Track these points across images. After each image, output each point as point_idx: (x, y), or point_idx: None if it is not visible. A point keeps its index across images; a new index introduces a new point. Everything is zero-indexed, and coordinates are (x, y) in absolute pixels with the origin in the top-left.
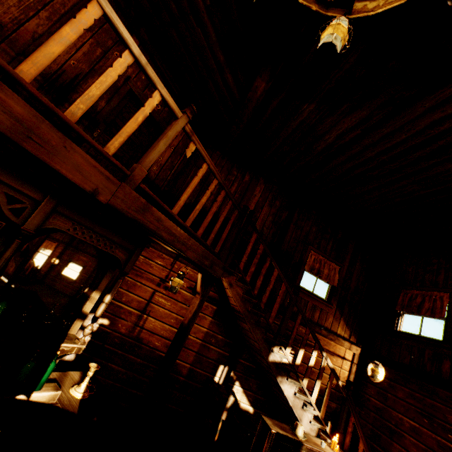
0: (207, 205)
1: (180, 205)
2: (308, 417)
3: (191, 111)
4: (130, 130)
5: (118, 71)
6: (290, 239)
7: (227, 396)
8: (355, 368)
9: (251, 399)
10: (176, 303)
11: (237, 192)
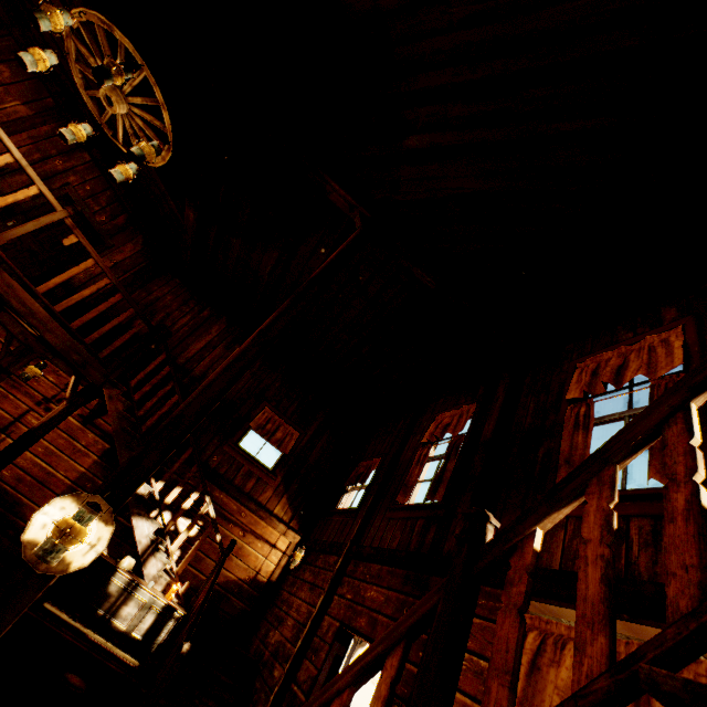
0: (142, 330)
1: (49, 286)
2: (158, 567)
3: (75, 209)
4: None
5: None
6: (242, 389)
7: None
8: (286, 561)
9: None
10: (55, 430)
11: (188, 325)
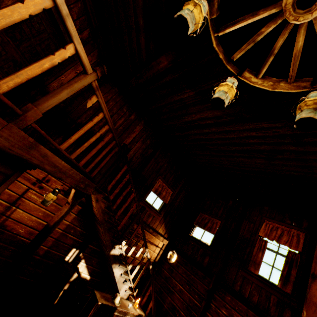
0: (95, 128)
1: (70, 142)
2: (125, 287)
3: (102, 71)
4: (31, 73)
5: (30, 10)
6: (149, 168)
7: (73, 273)
8: (162, 252)
9: (90, 271)
10: None
11: (122, 125)
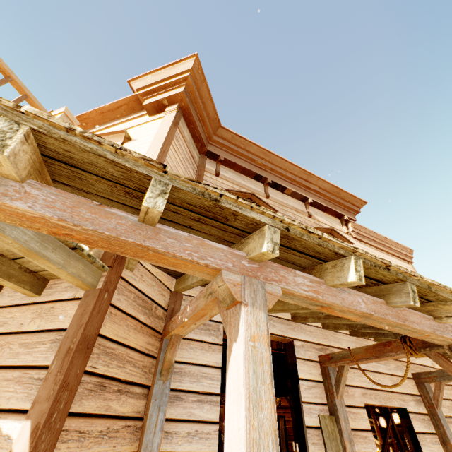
0: None
1: None
2: None
3: None
4: None
5: None
6: None
7: None
8: None
9: None
10: None
11: None
